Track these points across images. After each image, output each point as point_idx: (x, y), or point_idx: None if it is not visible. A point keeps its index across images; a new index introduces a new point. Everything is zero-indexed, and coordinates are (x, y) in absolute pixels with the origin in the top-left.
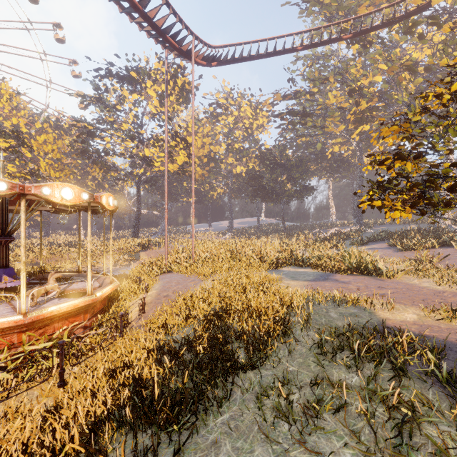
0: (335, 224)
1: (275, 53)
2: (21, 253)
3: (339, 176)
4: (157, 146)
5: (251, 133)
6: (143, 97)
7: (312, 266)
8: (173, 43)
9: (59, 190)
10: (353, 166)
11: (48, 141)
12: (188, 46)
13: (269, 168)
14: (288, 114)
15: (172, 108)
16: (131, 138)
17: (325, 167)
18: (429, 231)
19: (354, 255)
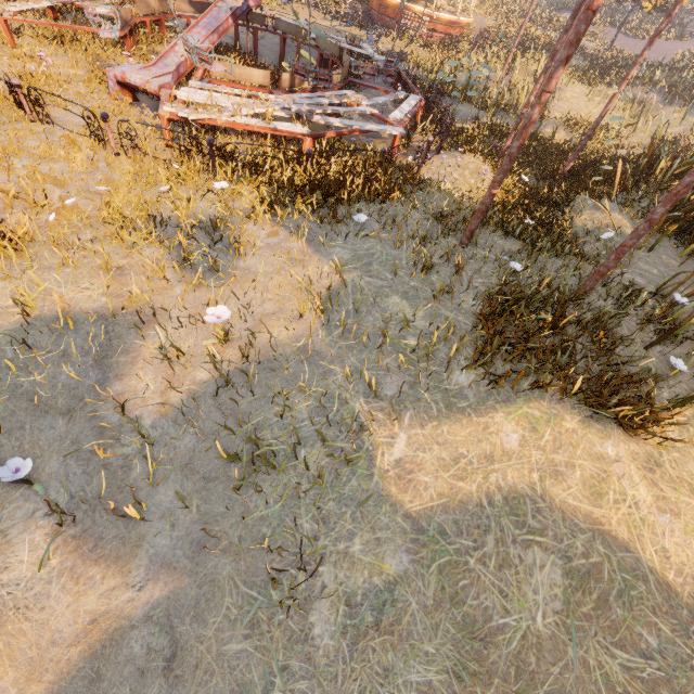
0: None
1: None
2: None
3: None
4: None
5: None
6: None
7: (537, 24)
8: None
9: None
10: None
11: None
12: None
13: None
14: None
15: None
16: None
17: None
18: (610, 9)
19: (559, 21)
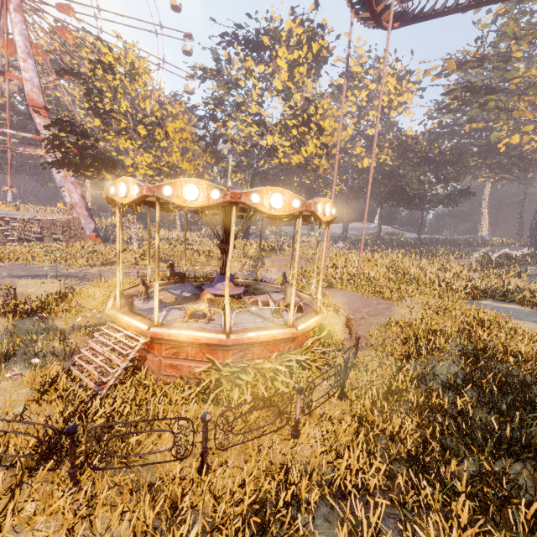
0: (490, 242)
1: (481, 2)
2: (294, 269)
3: (506, 176)
4: (284, 133)
5: (387, 113)
6: (271, 69)
7: (522, 303)
8: (373, 4)
9: (323, 206)
10: (535, 164)
11: (179, 127)
12: (383, 5)
13: (412, 163)
14: (464, 91)
15: (301, 82)
16: (257, 123)
17: (489, 164)
18: None
19: None
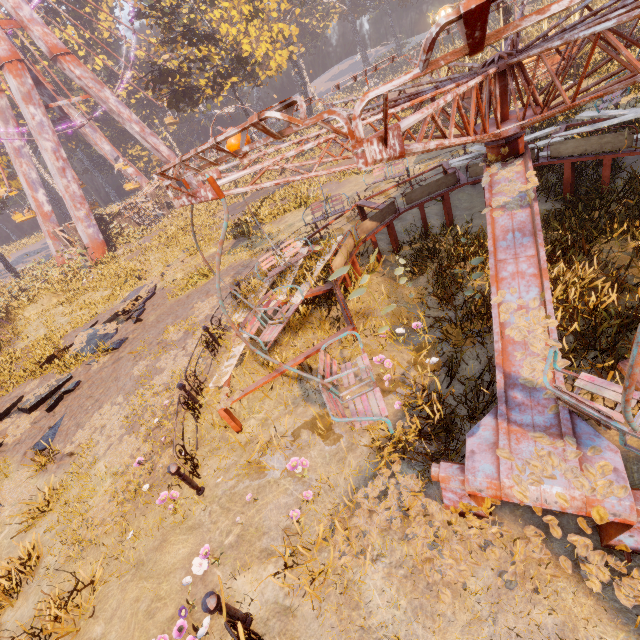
0: None
1: None
2: None
3: None
4: None
5: None
6: None
7: None
8: None
9: None
10: None
11: None
12: None
13: None
14: None
15: None
16: None
17: None
18: None
19: None
